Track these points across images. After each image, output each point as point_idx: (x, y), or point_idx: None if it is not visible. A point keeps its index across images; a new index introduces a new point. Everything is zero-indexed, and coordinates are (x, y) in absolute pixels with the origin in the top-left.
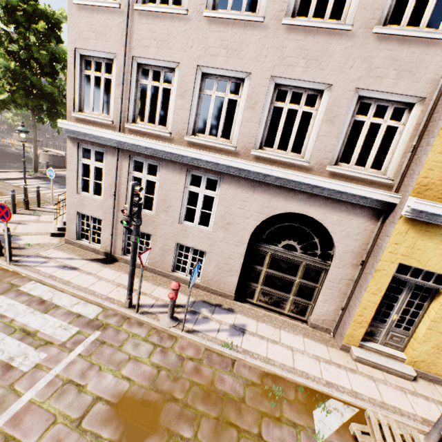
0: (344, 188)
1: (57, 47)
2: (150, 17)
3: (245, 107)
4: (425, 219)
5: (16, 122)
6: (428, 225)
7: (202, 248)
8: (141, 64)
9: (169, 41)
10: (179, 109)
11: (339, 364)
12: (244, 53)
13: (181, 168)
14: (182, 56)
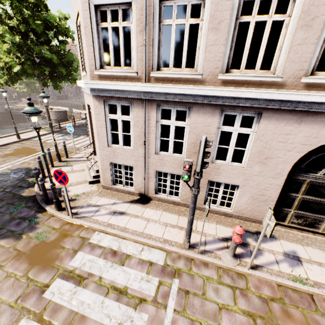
0: None
1: (47, 15)
2: None
3: (298, 26)
4: None
5: (22, 89)
6: None
7: (236, 183)
8: (162, 1)
9: None
10: (212, 45)
11: None
12: None
13: (213, 110)
14: None
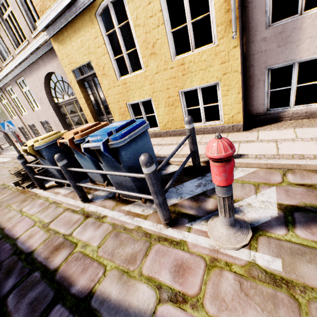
0: (37, 44)
1: None
2: None
3: None
4: (53, 33)
5: None
6: (60, 35)
7: (45, 119)
8: None
9: None
10: None
11: None
12: None
13: (15, 83)
14: None
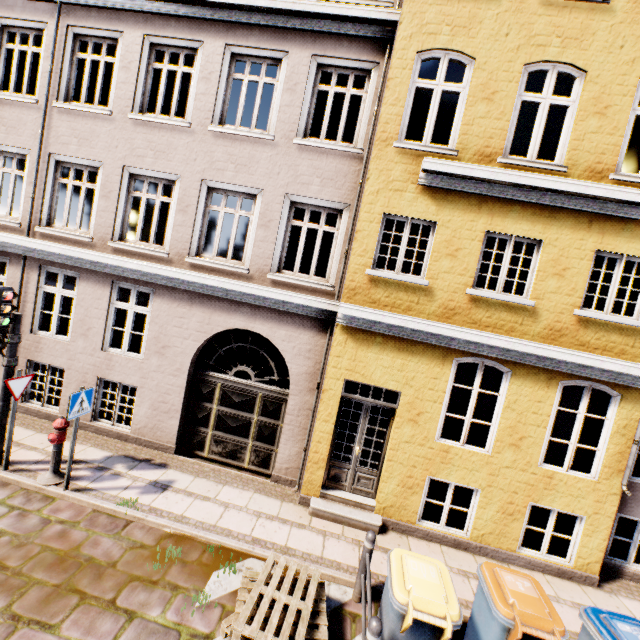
0: (283, 297)
1: None
2: (72, 115)
3: (177, 210)
4: (358, 325)
5: None
6: (365, 333)
7: (132, 382)
8: (61, 162)
9: (92, 139)
10: (103, 211)
11: (286, 520)
12: (173, 156)
13: (105, 280)
14: (107, 156)
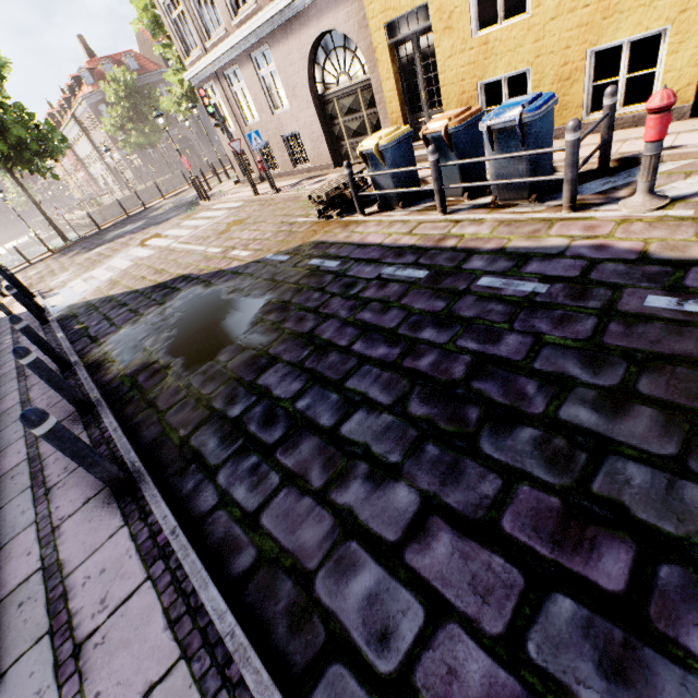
0: None
1: None
2: None
3: None
4: None
5: None
6: None
7: (295, 129)
8: None
9: None
10: None
11: None
12: None
13: (247, 59)
14: None
